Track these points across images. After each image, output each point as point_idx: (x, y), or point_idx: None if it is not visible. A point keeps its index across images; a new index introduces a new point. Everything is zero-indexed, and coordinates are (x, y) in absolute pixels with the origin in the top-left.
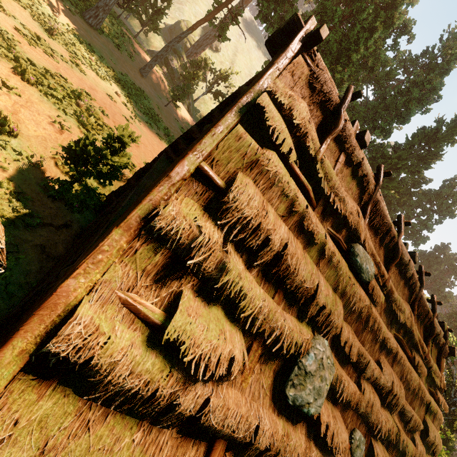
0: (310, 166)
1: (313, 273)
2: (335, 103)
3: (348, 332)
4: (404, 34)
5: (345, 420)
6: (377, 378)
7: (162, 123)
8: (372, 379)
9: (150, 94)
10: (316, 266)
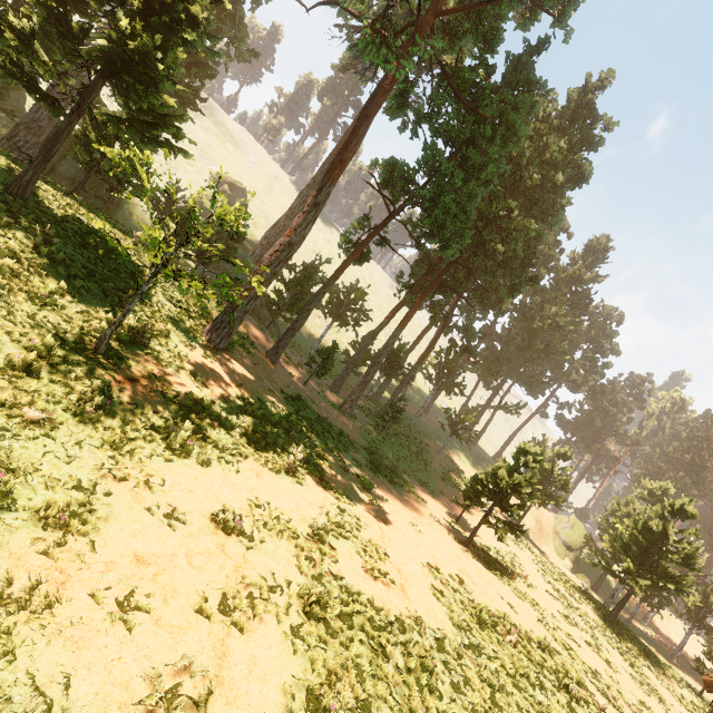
0: None
1: None
2: None
3: None
4: None
5: None
6: None
7: (332, 426)
8: None
9: (295, 387)
10: None
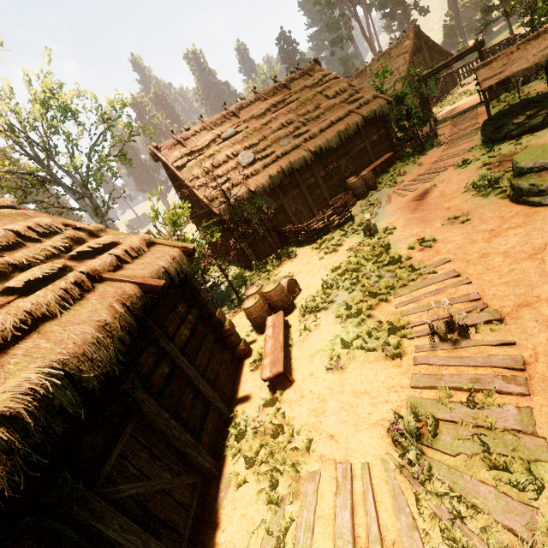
0: None
1: None
2: None
3: None
4: None
5: None
6: None
7: None
8: None
9: None
10: None
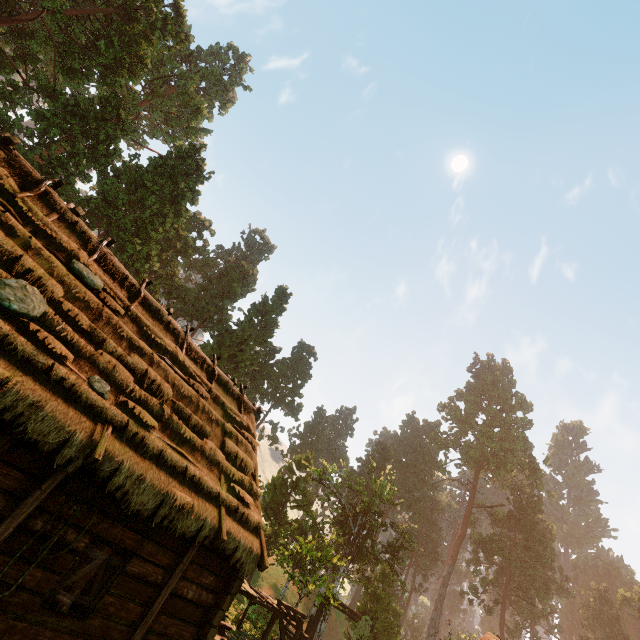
0: (14, 201)
1: (15, 247)
2: (37, 179)
3: (72, 306)
4: (206, 229)
5: (83, 367)
6: (123, 356)
7: None
8: (116, 354)
9: None
10: (25, 252)
